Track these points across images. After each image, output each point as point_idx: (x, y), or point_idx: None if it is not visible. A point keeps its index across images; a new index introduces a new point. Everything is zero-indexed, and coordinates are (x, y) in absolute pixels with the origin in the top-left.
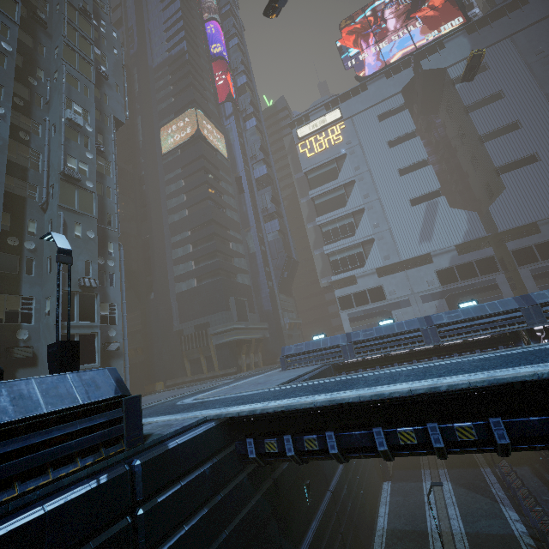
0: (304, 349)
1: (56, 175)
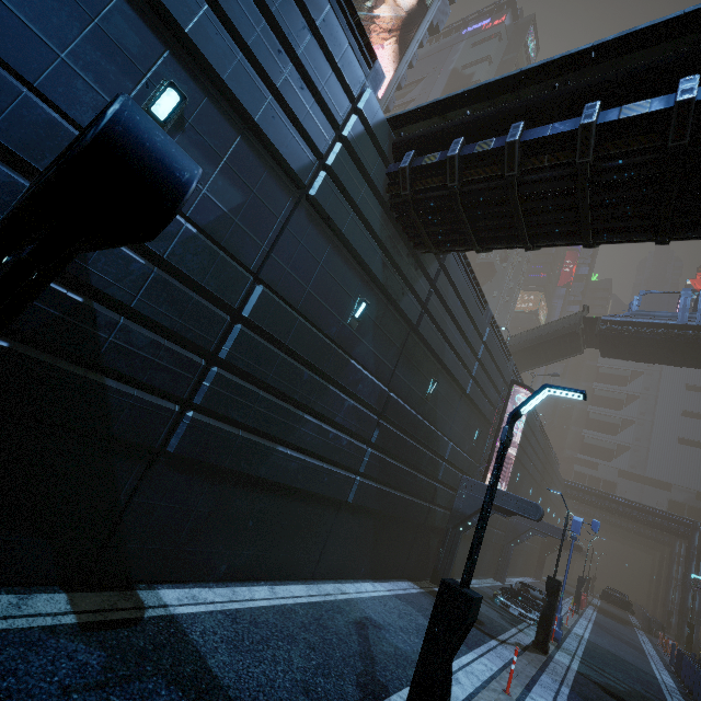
0: None
1: None
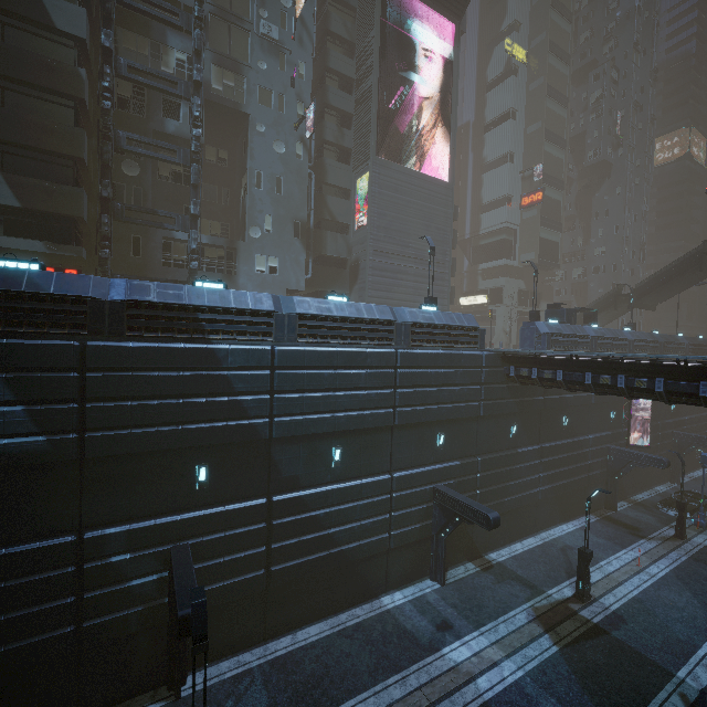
0: None
1: (637, 246)
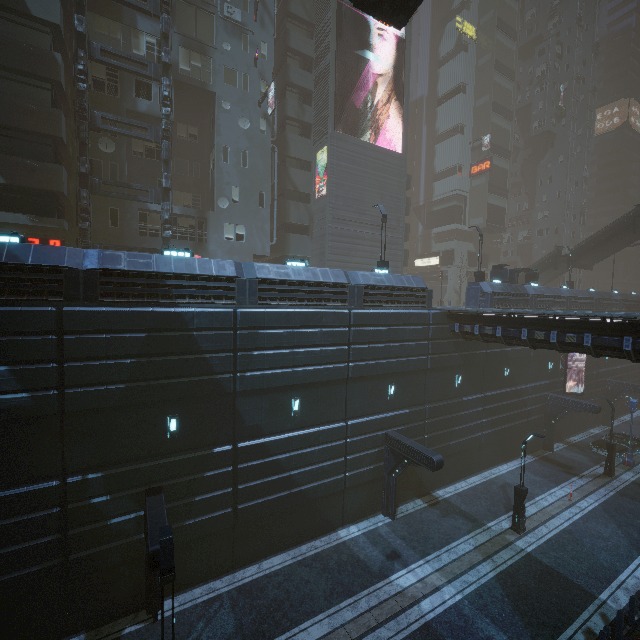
0: None
1: (577, 210)
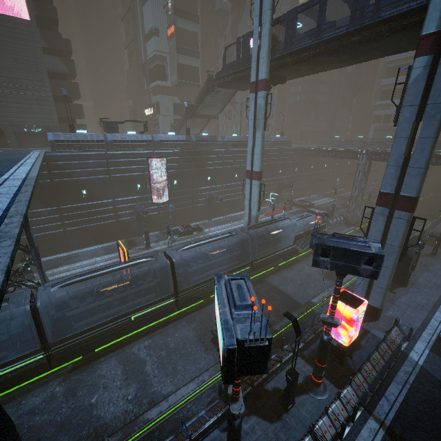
0: (329, 140)
1: None
